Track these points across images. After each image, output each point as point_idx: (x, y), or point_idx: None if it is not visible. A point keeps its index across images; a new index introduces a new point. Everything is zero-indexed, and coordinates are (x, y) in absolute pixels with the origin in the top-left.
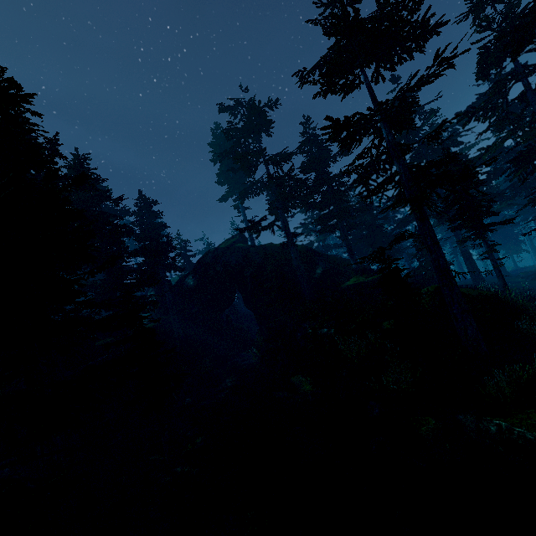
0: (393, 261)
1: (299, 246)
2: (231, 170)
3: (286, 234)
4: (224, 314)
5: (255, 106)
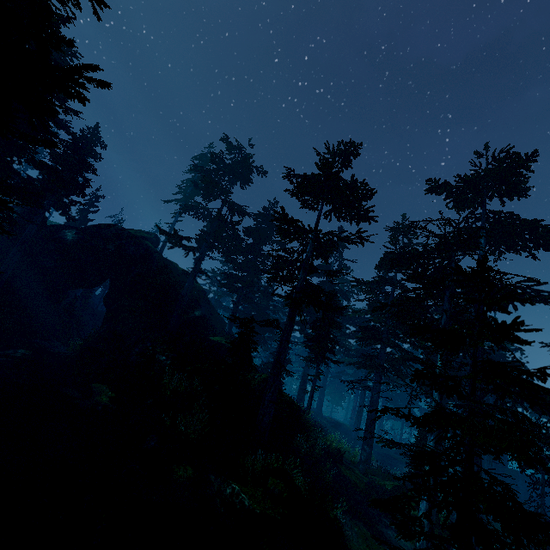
0: (253, 332)
1: (198, 283)
2: (194, 183)
3: (196, 264)
4: (73, 294)
5: (249, 161)
